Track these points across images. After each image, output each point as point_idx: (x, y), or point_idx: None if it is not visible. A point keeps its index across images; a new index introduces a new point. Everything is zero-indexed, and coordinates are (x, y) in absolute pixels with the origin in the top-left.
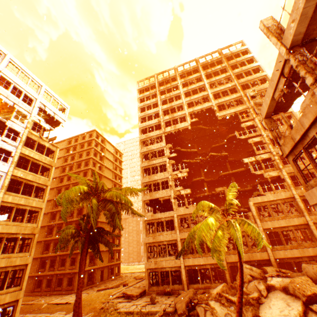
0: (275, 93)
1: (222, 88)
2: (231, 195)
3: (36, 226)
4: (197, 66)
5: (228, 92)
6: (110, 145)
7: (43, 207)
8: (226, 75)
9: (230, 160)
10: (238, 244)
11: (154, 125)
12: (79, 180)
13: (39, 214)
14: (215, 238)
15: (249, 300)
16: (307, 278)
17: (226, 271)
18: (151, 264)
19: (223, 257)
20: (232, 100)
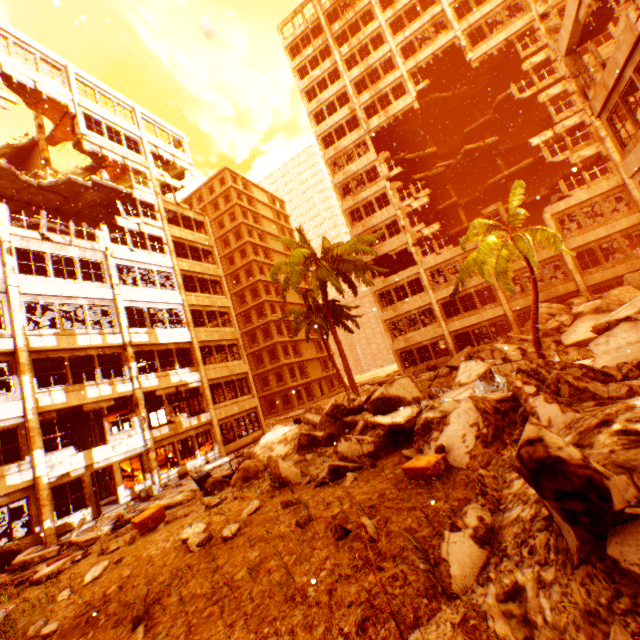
0: (579, 11)
1: None
2: (515, 202)
3: (234, 330)
4: None
5: None
6: (259, 192)
7: (231, 306)
8: None
9: (503, 151)
10: (530, 256)
11: (344, 122)
12: (237, 267)
13: (230, 316)
14: (498, 260)
15: (547, 333)
16: (627, 288)
17: (512, 322)
18: (400, 343)
19: (506, 306)
20: (499, 9)
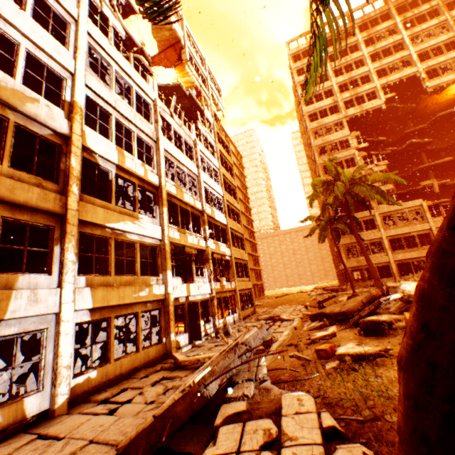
0: None
1: (432, 43)
2: None
3: (241, 227)
4: (387, 8)
5: (442, 50)
6: (231, 145)
7: (240, 210)
8: (438, 20)
9: (428, 150)
10: None
11: (327, 108)
12: None
13: (239, 216)
14: None
15: None
16: None
17: None
18: (352, 263)
19: None
20: (449, 61)
